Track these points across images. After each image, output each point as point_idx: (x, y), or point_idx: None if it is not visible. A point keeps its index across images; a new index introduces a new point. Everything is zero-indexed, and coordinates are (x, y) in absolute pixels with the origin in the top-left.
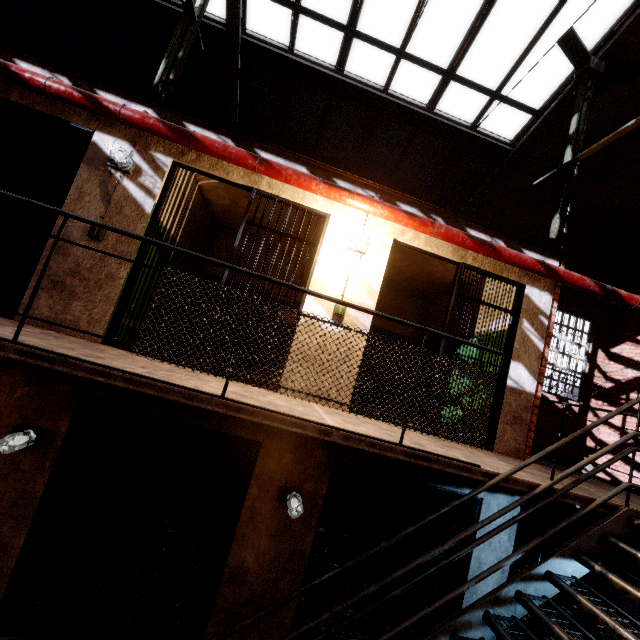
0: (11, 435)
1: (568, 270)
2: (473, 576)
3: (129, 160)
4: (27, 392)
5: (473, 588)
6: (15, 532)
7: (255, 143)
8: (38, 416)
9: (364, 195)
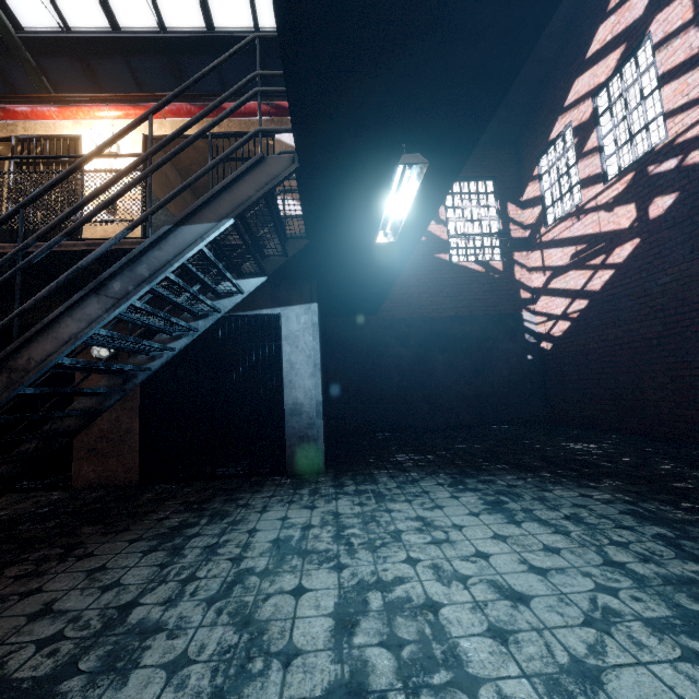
0: None
1: None
2: (288, 375)
3: None
4: None
5: (291, 384)
6: None
7: (3, 101)
8: None
9: (91, 104)
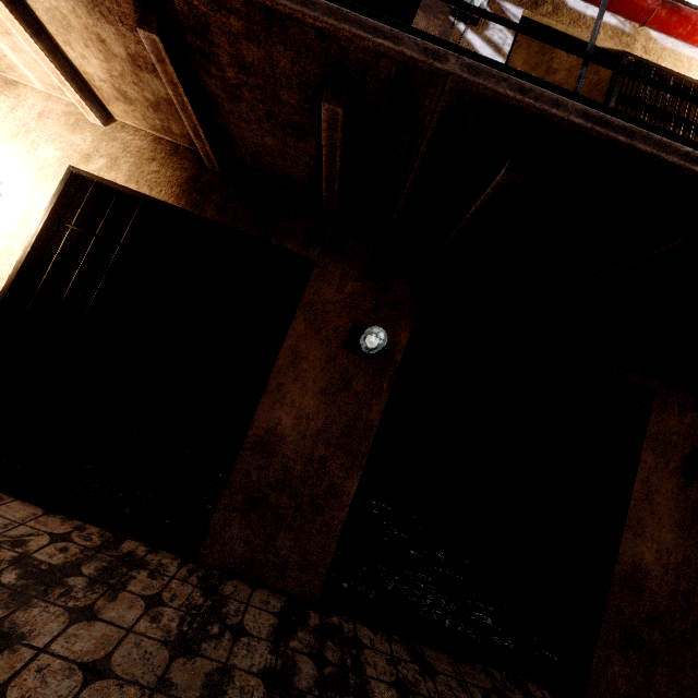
0: (379, 325)
1: None
2: None
3: (481, 4)
4: (359, 288)
5: None
6: (346, 472)
7: None
8: (372, 321)
9: None
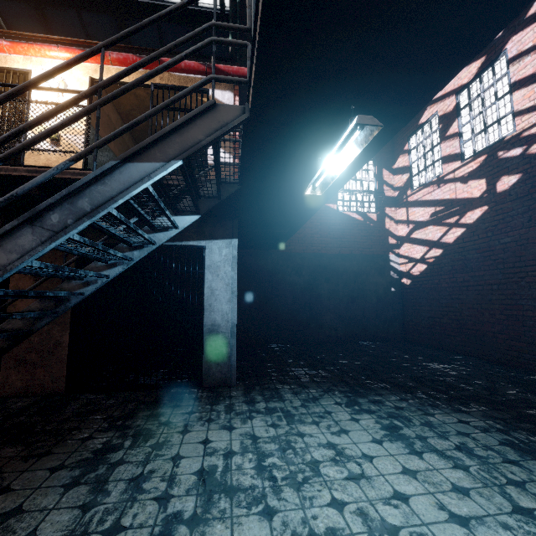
0: None
1: (230, 66)
2: (208, 300)
3: None
4: None
5: (210, 308)
6: None
7: None
8: None
9: (42, 43)
